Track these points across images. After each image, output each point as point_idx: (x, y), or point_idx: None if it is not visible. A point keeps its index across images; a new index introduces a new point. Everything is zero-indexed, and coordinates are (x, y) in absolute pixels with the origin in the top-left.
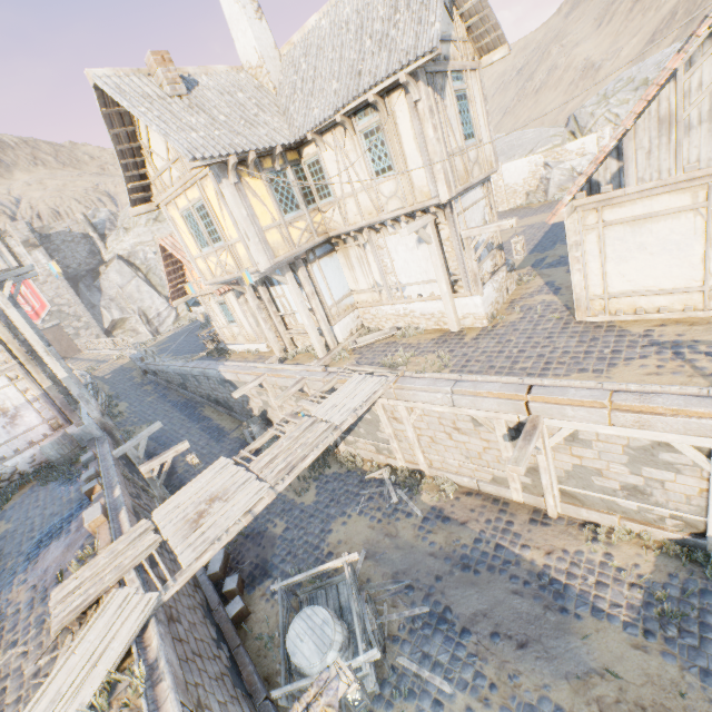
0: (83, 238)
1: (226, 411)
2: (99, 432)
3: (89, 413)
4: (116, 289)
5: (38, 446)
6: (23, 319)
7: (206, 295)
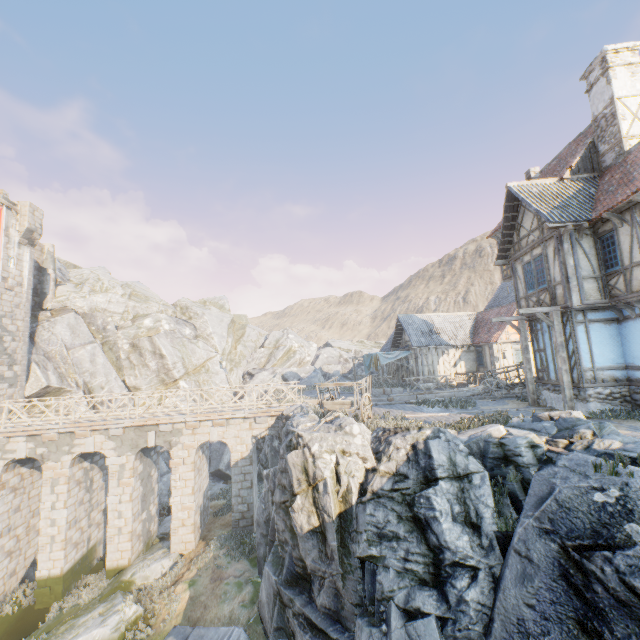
0: (37, 269)
1: None
2: None
3: None
4: (58, 346)
5: None
6: None
7: (504, 343)
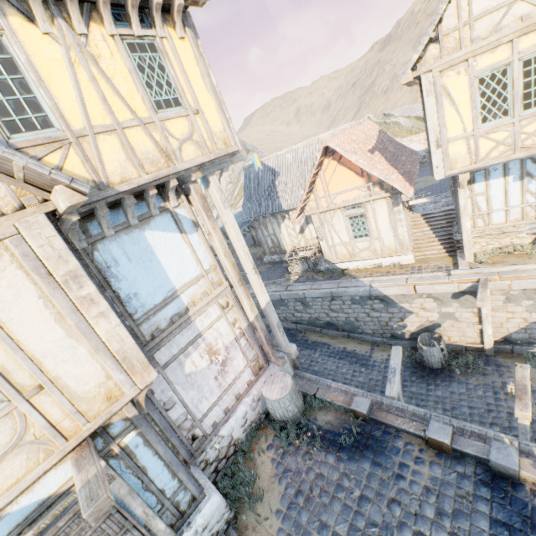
0: None
1: (344, 333)
2: (291, 370)
3: (283, 346)
4: None
5: (247, 400)
6: (236, 224)
7: (329, 210)
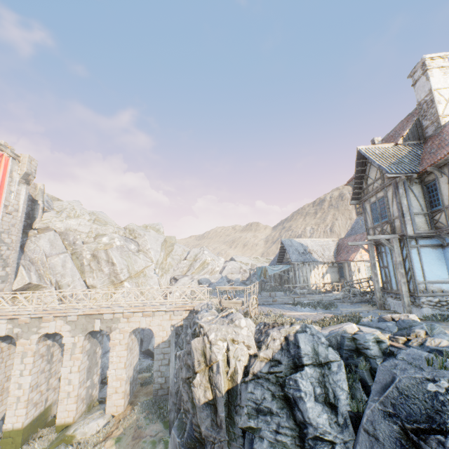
0: (31, 200)
1: None
2: None
3: None
4: (40, 255)
5: None
6: None
7: (359, 261)
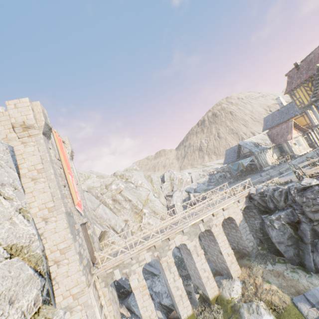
0: None
1: None
2: None
3: None
4: (90, 211)
5: None
6: None
7: (291, 139)
